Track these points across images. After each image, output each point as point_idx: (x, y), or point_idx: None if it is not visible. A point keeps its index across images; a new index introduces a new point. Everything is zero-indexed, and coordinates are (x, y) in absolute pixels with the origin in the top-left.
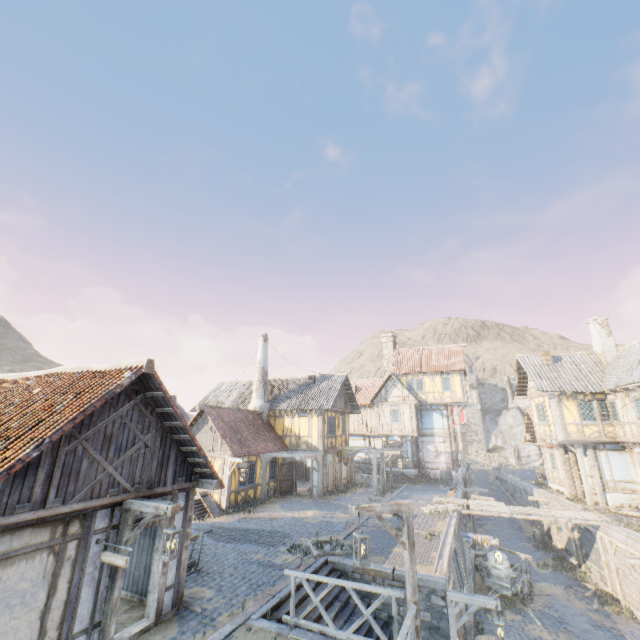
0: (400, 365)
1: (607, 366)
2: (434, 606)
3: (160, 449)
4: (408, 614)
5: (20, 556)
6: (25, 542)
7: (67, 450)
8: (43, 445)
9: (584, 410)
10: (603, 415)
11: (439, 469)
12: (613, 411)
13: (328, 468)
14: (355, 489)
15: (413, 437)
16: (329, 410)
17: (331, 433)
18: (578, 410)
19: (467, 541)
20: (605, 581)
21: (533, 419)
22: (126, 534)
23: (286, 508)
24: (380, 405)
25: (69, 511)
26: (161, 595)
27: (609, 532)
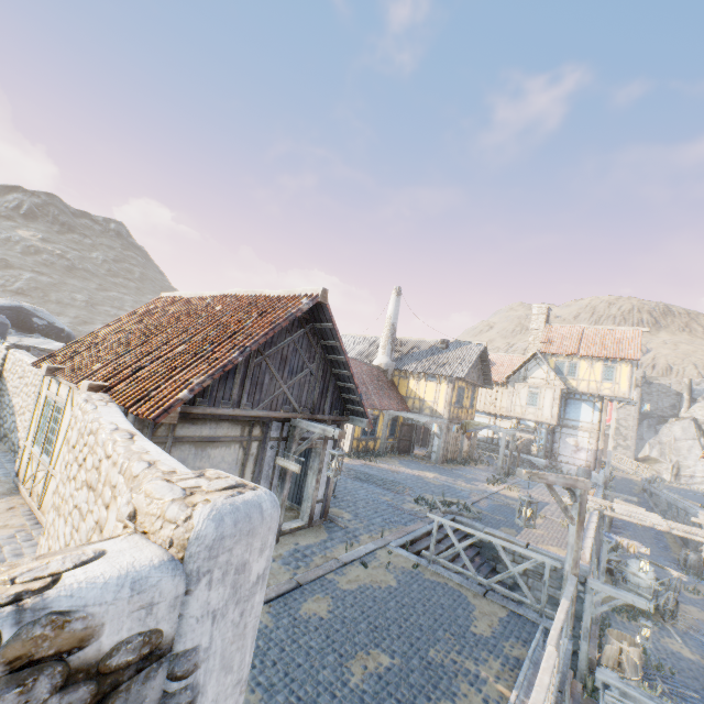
0: (551, 343)
1: None
2: None
3: (321, 380)
4: (569, 582)
5: (221, 443)
6: (224, 433)
7: (255, 363)
8: (245, 352)
9: None
10: None
11: (575, 465)
12: None
13: (450, 438)
14: (475, 464)
15: (550, 426)
16: (460, 379)
17: (458, 404)
18: None
19: (608, 541)
20: None
21: None
22: (293, 447)
23: (405, 465)
24: (516, 385)
25: (256, 416)
26: (313, 505)
27: None
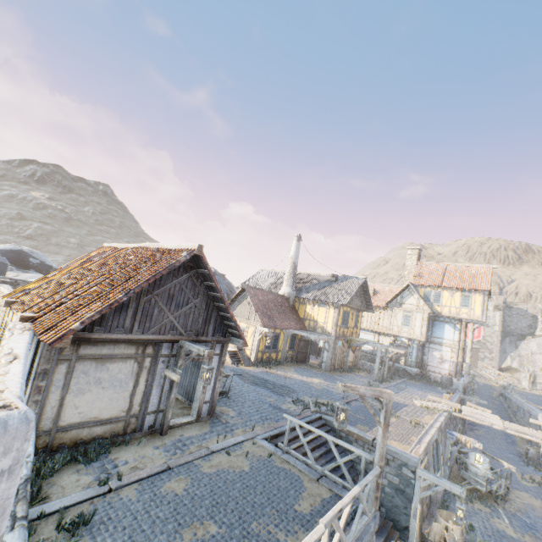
0: (420, 277)
1: None
2: (403, 475)
3: (205, 311)
4: (371, 472)
5: (119, 359)
6: (121, 351)
7: (145, 300)
8: (129, 294)
9: None
10: None
11: (440, 374)
12: None
13: (337, 351)
14: (358, 372)
15: (420, 342)
16: (345, 305)
17: (344, 324)
18: None
19: (450, 437)
20: None
21: None
22: (180, 362)
23: (298, 372)
24: (394, 309)
25: (146, 339)
26: (201, 405)
27: None
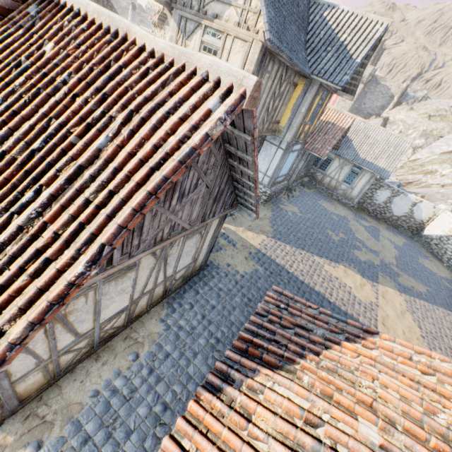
0: None
1: None
2: None
3: None
4: None
5: None
6: None
7: None
8: None
9: None
10: None
11: None
12: None
13: None
14: None
15: None
16: None
17: None
18: None
19: None
20: None
21: None
22: None
23: None
24: (165, 28)
25: None
26: None
27: None
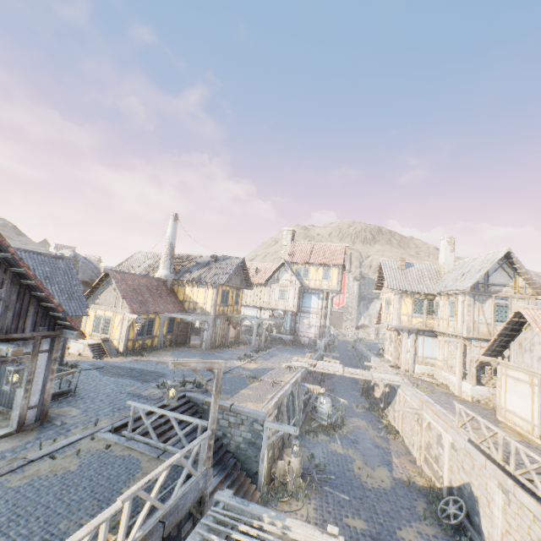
0: (293, 255)
1: (443, 275)
2: (255, 430)
3: (17, 303)
4: (200, 437)
5: None
6: None
7: None
8: None
9: (417, 306)
10: (429, 311)
11: (309, 337)
12: (436, 309)
13: (217, 329)
14: (238, 346)
15: (293, 312)
16: (224, 285)
17: (224, 303)
18: (412, 305)
19: (303, 389)
20: (395, 420)
21: (382, 308)
22: None
23: (175, 355)
24: (272, 285)
25: None
26: (23, 412)
27: (404, 390)
